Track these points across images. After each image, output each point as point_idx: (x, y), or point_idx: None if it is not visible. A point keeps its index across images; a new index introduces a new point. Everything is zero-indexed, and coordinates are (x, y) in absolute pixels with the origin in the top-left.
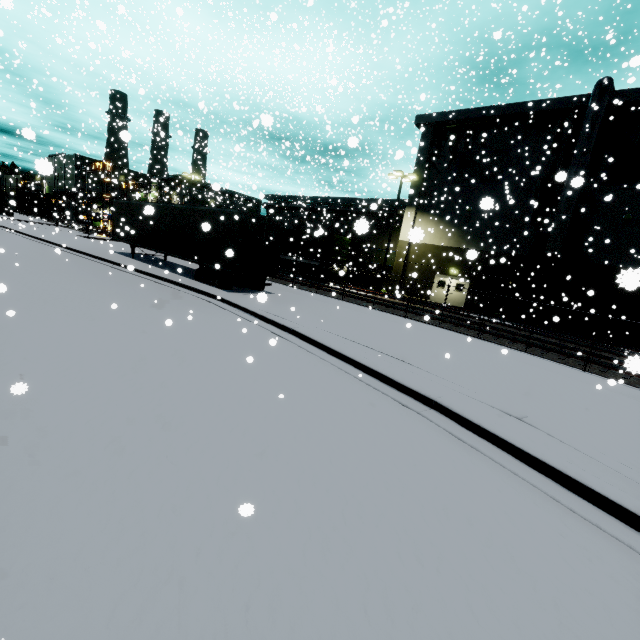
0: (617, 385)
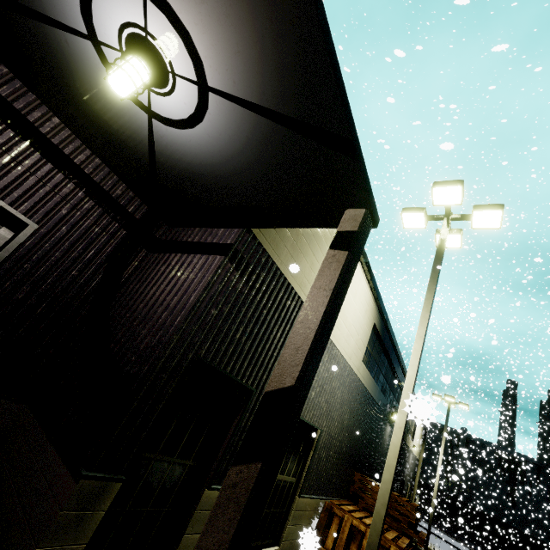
0: None
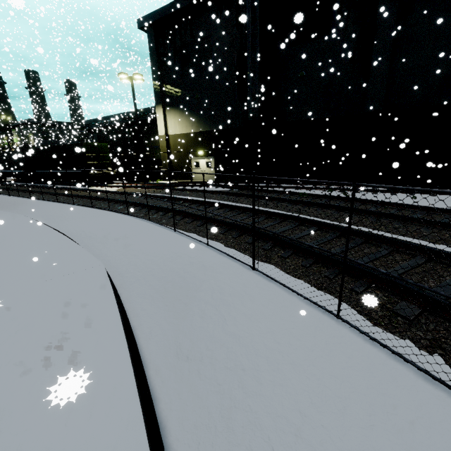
0: (179, 242)
